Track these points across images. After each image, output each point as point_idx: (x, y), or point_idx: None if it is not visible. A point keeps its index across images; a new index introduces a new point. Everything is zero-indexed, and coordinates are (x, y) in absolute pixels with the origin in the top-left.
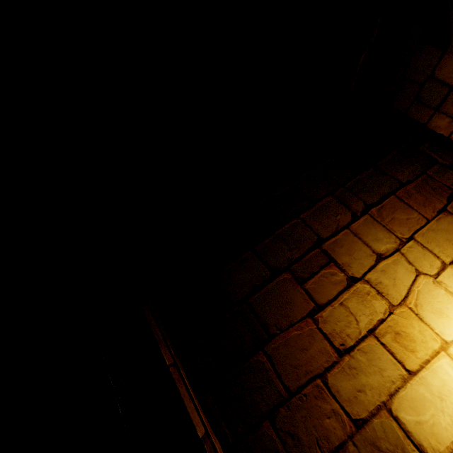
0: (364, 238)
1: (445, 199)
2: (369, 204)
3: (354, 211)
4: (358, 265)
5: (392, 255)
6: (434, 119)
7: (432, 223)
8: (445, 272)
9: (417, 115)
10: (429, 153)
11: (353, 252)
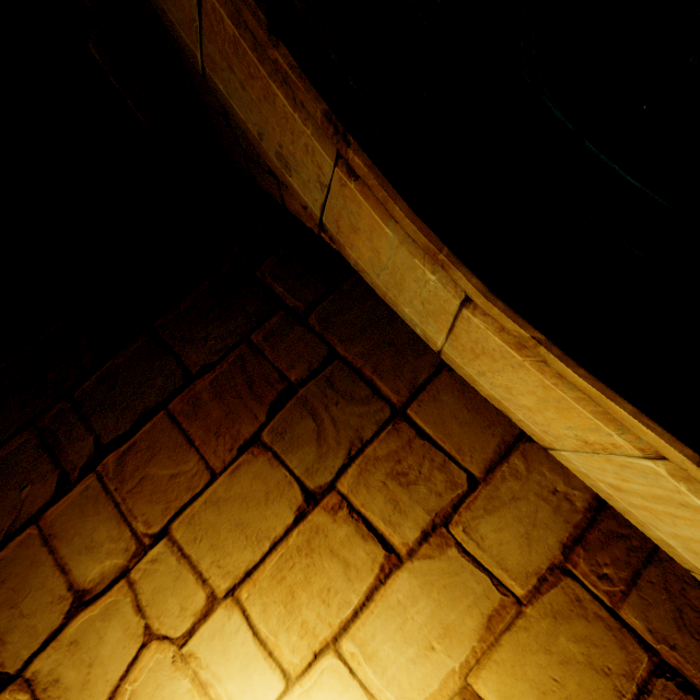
0: (61, 550)
1: (265, 411)
2: (105, 442)
3: (65, 470)
4: (23, 633)
5: (108, 590)
6: (286, 198)
7: (220, 482)
8: (209, 622)
9: (265, 184)
10: (270, 283)
11: (24, 595)
